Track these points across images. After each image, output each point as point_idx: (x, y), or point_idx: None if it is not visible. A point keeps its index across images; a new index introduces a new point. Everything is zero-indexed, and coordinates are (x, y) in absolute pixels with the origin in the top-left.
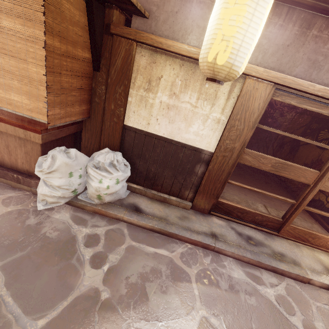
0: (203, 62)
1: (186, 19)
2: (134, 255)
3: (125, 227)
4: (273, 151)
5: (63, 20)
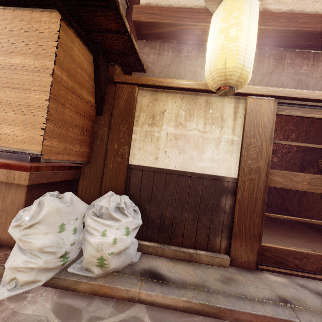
0: (211, 73)
1: (178, 68)
2: None
3: (144, 312)
4: (278, 192)
5: (73, 61)
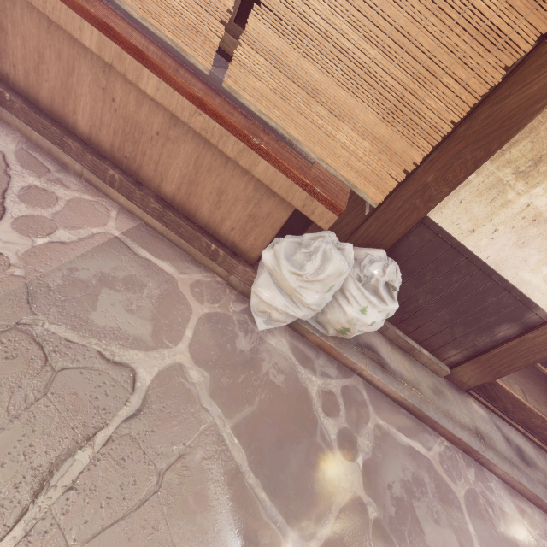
0: None
1: None
2: (387, 444)
3: (362, 386)
4: None
5: None
